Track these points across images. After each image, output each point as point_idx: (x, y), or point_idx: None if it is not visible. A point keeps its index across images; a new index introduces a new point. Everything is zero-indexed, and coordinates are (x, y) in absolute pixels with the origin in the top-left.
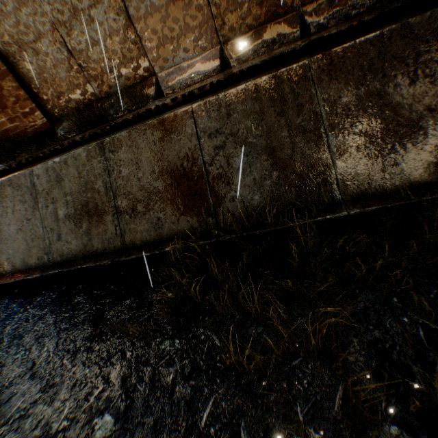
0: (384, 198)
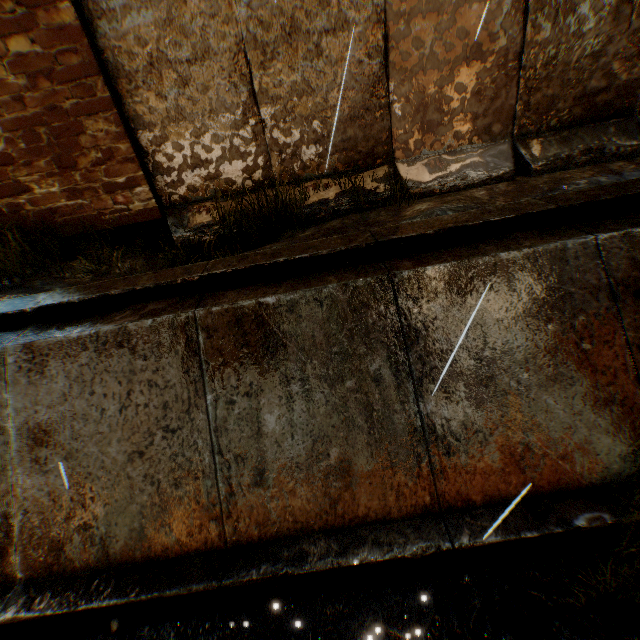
0: None
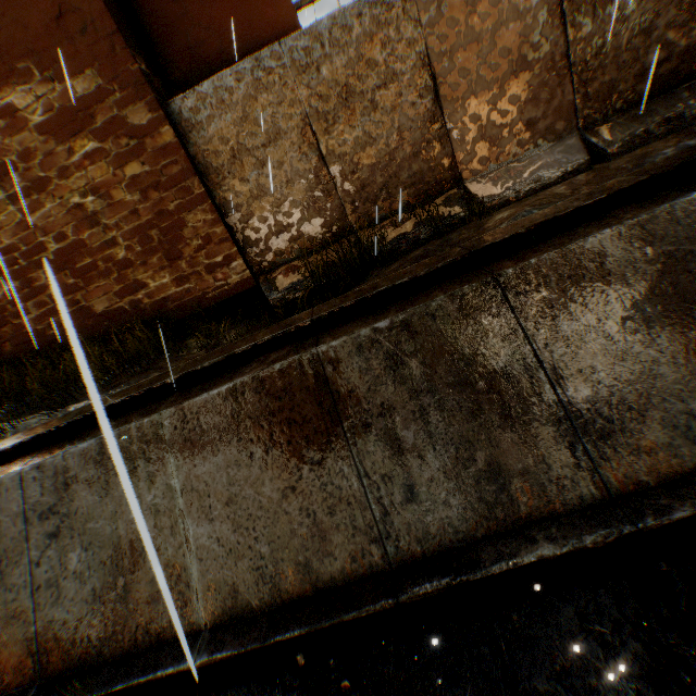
0: None
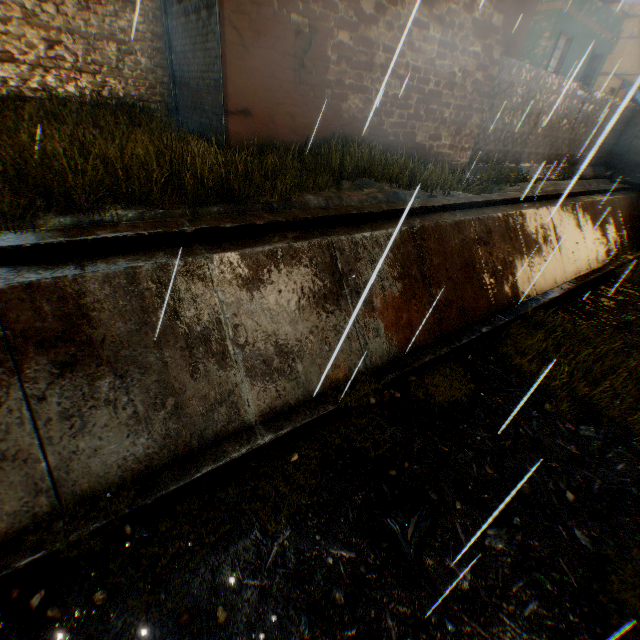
0: (634, 252)
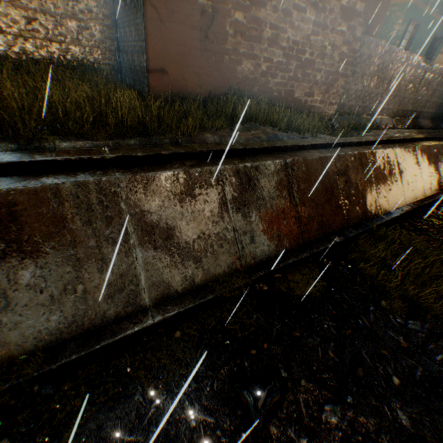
0: None
